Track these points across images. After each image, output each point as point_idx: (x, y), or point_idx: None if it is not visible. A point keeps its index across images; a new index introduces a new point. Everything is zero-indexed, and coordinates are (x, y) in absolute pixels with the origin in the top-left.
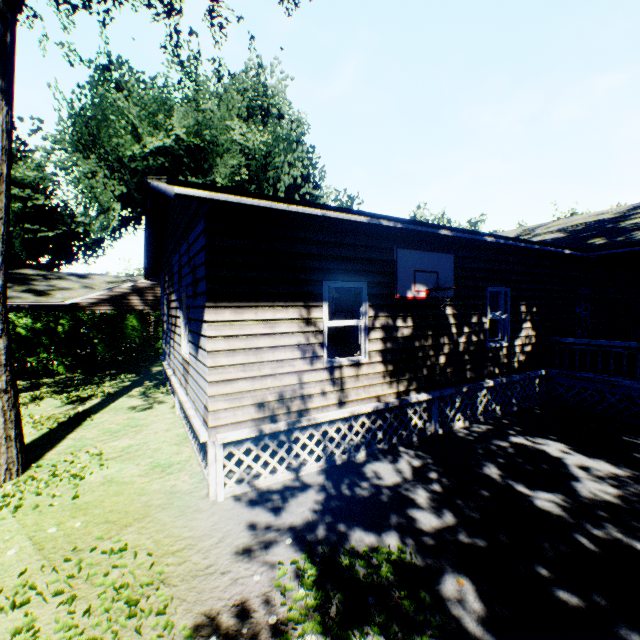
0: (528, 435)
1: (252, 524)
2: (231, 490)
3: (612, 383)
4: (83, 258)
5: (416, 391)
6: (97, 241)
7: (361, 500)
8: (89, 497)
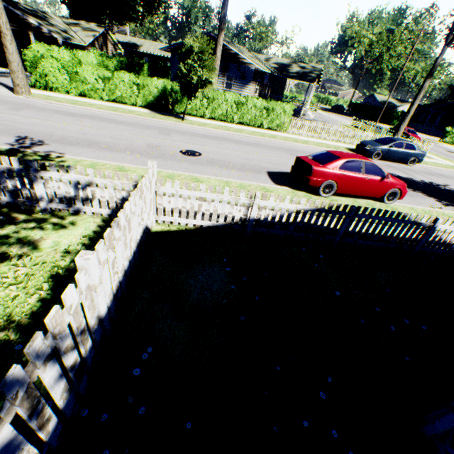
0: None
1: None
2: None
3: None
4: None
5: None
6: None
7: None
8: None
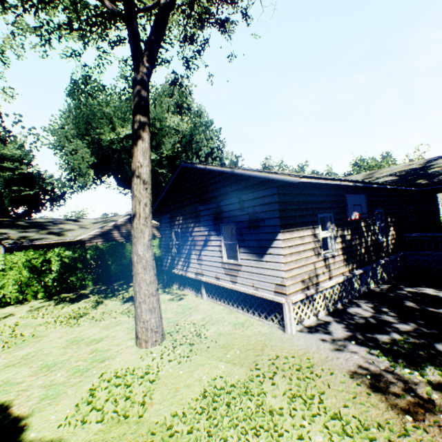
0: (411, 287)
1: (324, 340)
2: (295, 328)
3: (441, 255)
4: (50, 207)
5: (355, 269)
6: (60, 195)
7: (363, 324)
8: (221, 342)
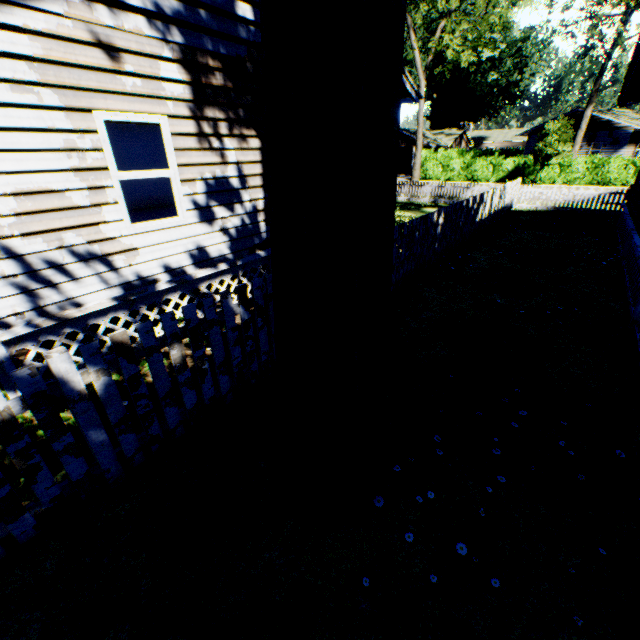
0: None
1: None
2: None
3: None
4: None
5: None
6: None
7: None
8: None
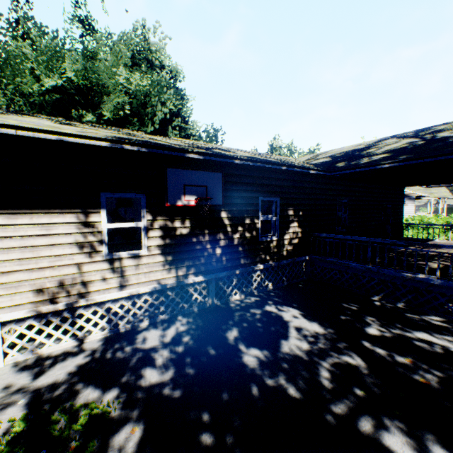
0: (279, 304)
1: (8, 387)
2: (13, 358)
3: (347, 265)
4: None
5: (195, 275)
6: None
7: (114, 362)
8: None
